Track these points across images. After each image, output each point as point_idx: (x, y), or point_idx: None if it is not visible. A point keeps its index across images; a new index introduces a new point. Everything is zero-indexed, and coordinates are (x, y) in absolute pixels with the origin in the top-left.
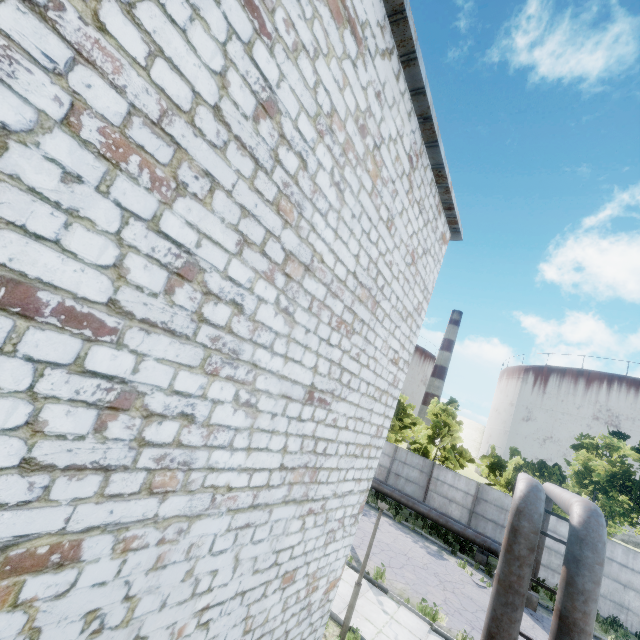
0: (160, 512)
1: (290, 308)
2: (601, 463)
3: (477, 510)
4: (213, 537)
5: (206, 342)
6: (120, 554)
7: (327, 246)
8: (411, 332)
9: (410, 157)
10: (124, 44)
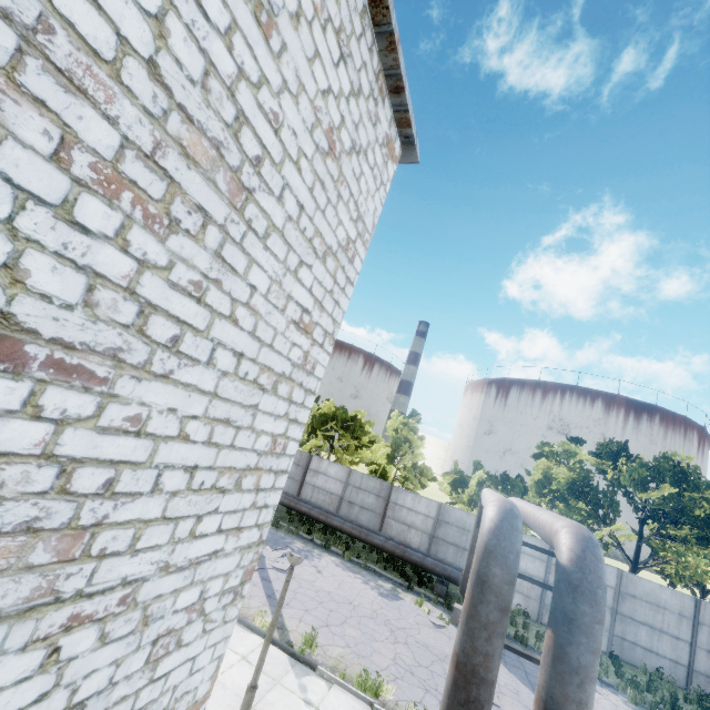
0: None
1: None
2: (563, 470)
3: (438, 534)
4: None
5: None
6: None
7: None
8: (336, 285)
9: None
10: None
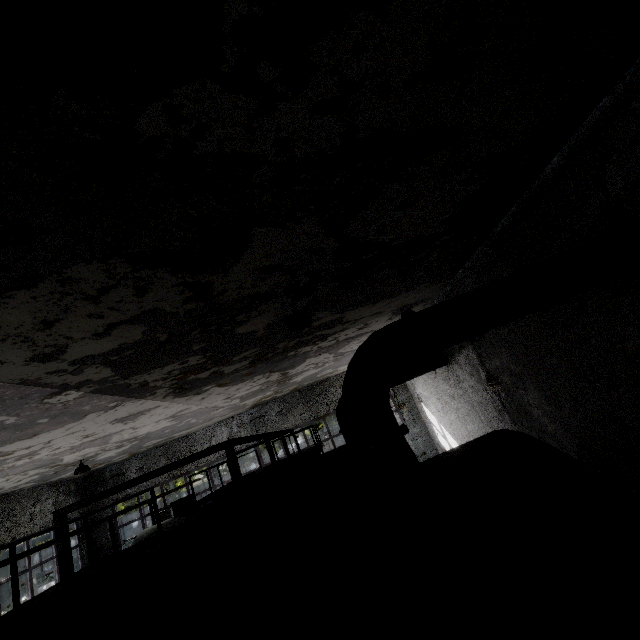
0: None
1: None
2: None
3: None
4: None
5: None
6: None
7: None
8: None
9: None
10: None
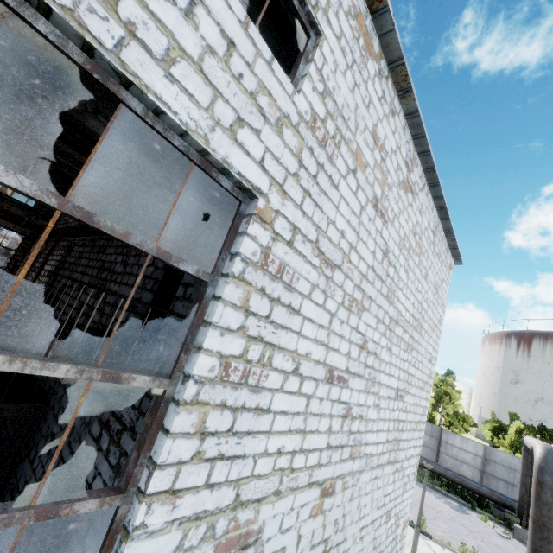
0: (353, 468)
1: (390, 347)
2: None
3: (487, 470)
4: (365, 484)
5: (367, 376)
6: (343, 490)
7: (403, 305)
8: (437, 337)
9: (433, 231)
10: (354, 262)
